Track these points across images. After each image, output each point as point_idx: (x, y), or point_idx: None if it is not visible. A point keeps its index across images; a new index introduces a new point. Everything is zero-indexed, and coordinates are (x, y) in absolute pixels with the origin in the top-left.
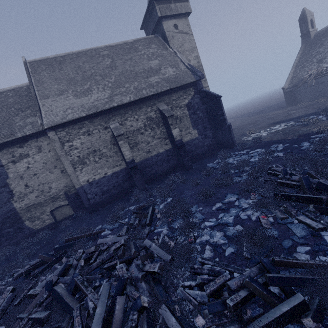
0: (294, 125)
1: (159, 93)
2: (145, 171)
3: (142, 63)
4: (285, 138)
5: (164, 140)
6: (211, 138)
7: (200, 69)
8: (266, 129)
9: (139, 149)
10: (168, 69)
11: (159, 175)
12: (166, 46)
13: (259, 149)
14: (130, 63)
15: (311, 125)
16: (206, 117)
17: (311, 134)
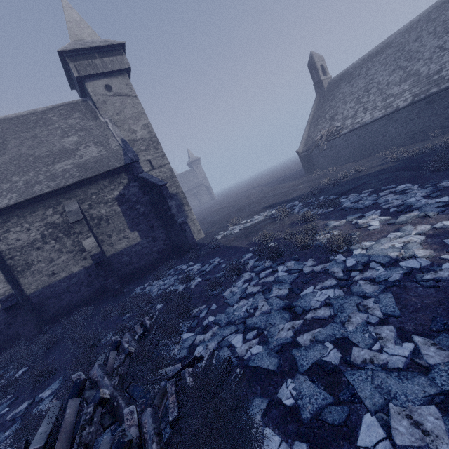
0: (271, 216)
1: (66, 187)
2: (48, 304)
3: (51, 142)
4: (238, 244)
5: (81, 253)
6: (164, 240)
7: (154, 142)
8: (250, 218)
9: (35, 272)
10: (90, 149)
11: (74, 306)
12: (96, 114)
13: (196, 265)
14: (32, 143)
15: (279, 220)
16: (153, 212)
17: (254, 243)
